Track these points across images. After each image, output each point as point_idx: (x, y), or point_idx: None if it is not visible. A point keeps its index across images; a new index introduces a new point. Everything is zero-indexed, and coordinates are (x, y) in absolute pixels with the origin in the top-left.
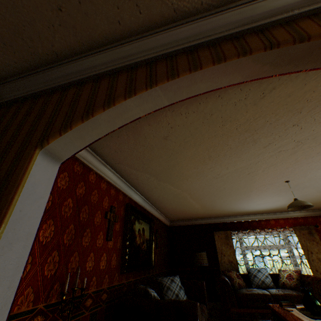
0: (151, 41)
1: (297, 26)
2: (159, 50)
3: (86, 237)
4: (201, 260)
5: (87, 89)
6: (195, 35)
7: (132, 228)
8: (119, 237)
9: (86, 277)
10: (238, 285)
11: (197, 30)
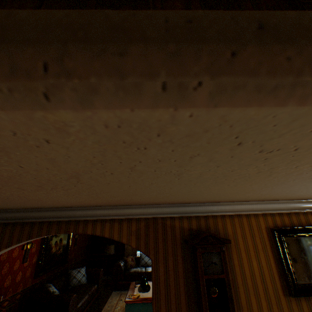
0: (34, 212)
1: (88, 225)
2: (37, 218)
3: (5, 269)
4: (109, 251)
5: (0, 230)
6: (53, 215)
7: (49, 244)
8: (35, 256)
9: (3, 295)
10: (130, 266)
11: (55, 213)
